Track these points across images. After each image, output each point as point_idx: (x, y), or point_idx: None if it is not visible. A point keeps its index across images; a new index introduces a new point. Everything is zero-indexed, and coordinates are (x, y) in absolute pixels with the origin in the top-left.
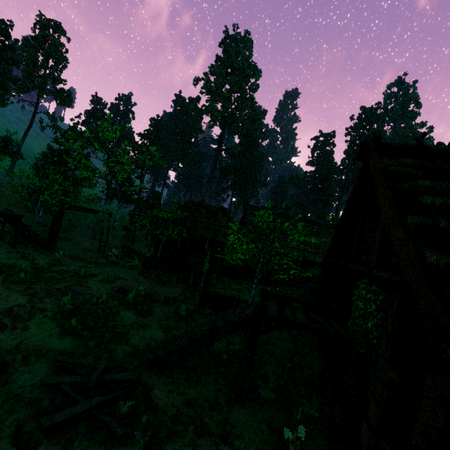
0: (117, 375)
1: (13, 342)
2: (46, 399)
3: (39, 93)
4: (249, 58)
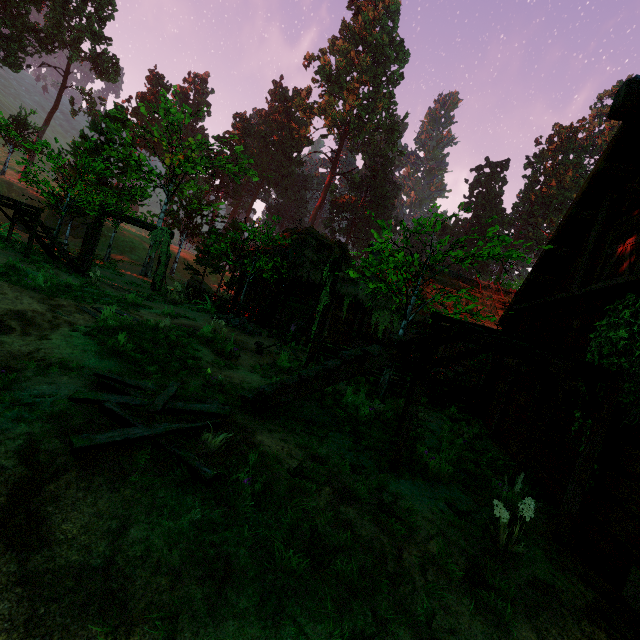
0: (197, 406)
1: (23, 348)
2: (79, 417)
3: (69, 53)
4: (392, 29)
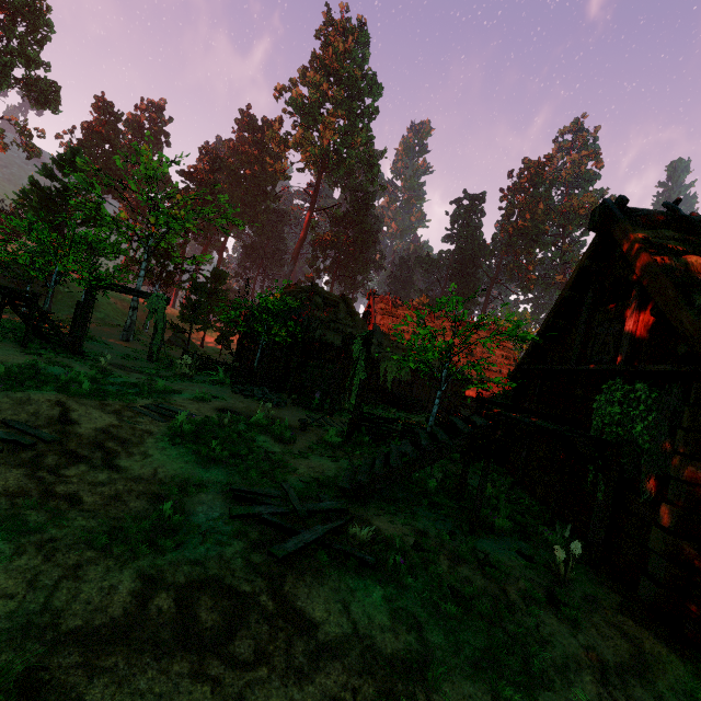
0: (322, 504)
1: (144, 470)
2: (251, 531)
3: None
4: (364, 62)
